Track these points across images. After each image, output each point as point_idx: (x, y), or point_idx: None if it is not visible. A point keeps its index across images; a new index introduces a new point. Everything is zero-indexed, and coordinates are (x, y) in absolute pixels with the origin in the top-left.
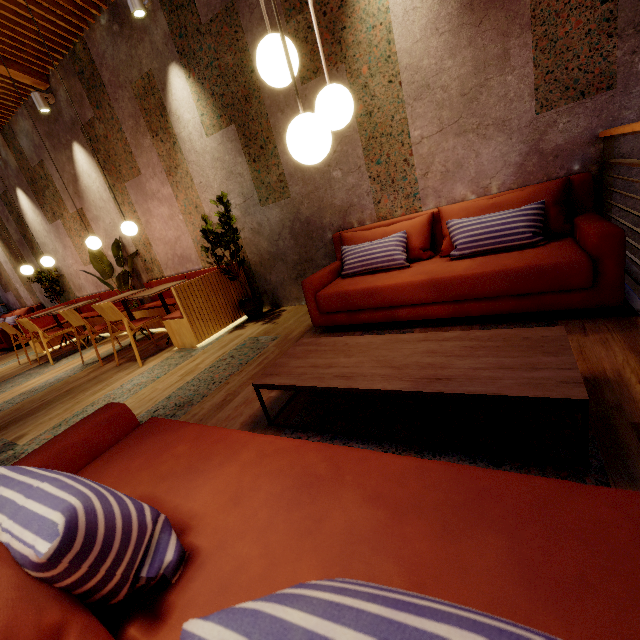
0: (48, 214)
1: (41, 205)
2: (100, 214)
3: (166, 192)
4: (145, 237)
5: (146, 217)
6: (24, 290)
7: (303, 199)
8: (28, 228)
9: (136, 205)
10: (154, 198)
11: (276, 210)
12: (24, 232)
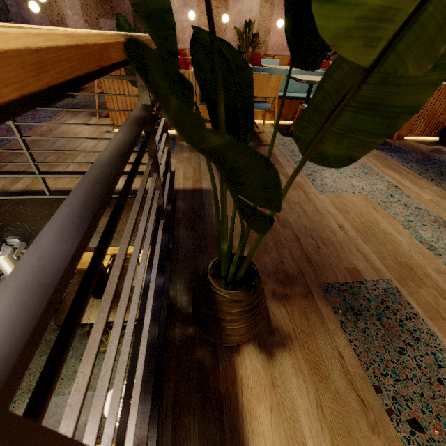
0: None
1: None
2: None
3: None
4: (269, 27)
5: (278, 17)
6: (79, 20)
7: None
8: None
9: (276, 7)
10: None
11: None
12: None
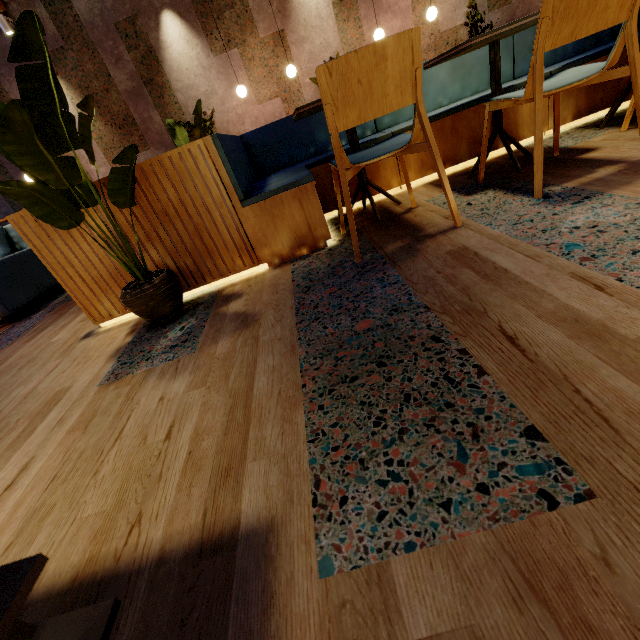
0: (217, 43)
1: (207, 31)
2: (309, 35)
3: (404, 5)
4: None
5: (372, 32)
6: (107, 171)
7: (519, 4)
8: (163, 68)
9: (364, 20)
10: (388, 11)
11: (498, 14)
12: (151, 75)
